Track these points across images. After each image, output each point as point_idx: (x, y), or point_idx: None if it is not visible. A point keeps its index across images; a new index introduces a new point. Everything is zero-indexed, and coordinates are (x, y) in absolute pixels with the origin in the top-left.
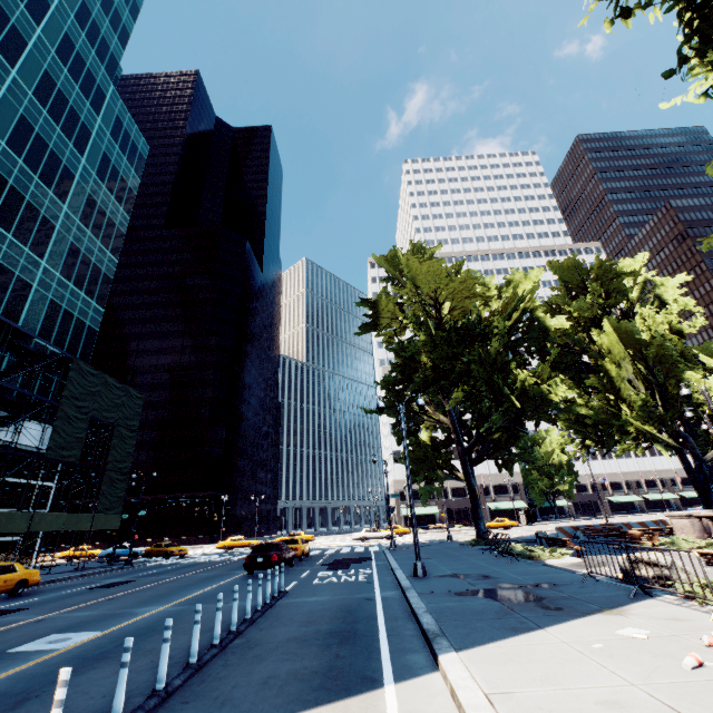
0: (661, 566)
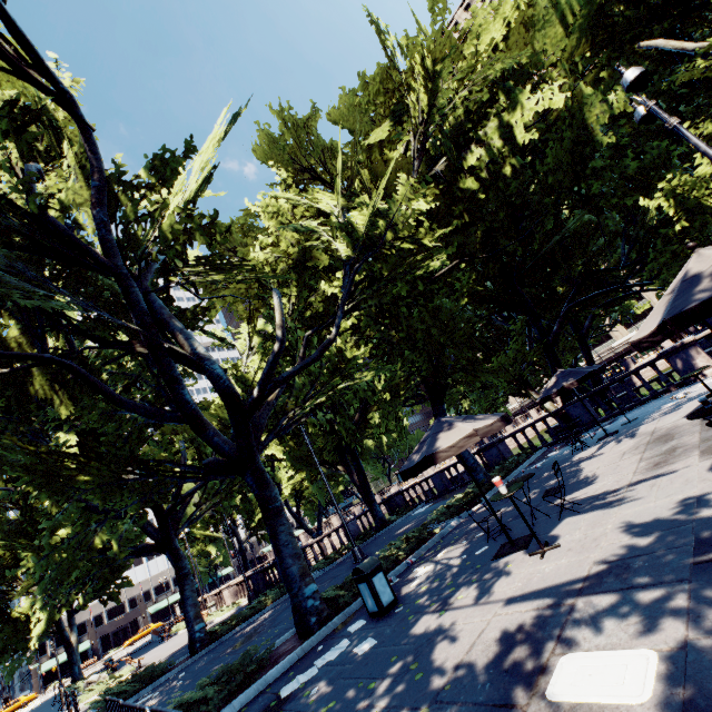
0: (93, 682)
